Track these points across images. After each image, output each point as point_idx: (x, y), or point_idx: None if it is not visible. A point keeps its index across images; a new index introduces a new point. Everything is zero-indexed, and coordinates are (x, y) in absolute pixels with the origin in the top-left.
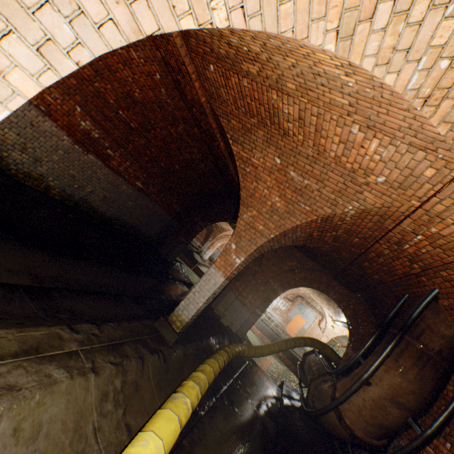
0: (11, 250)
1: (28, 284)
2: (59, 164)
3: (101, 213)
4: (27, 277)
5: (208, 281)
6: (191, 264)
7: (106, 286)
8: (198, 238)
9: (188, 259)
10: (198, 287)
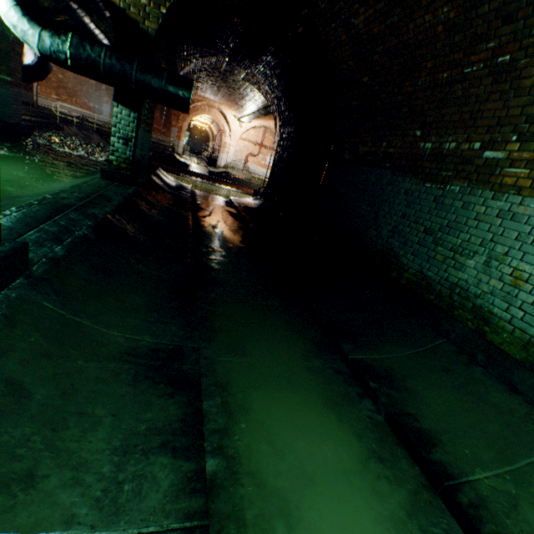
0: None
1: None
2: None
3: None
4: None
5: None
6: (181, 172)
7: None
8: (155, 129)
9: (174, 168)
10: None
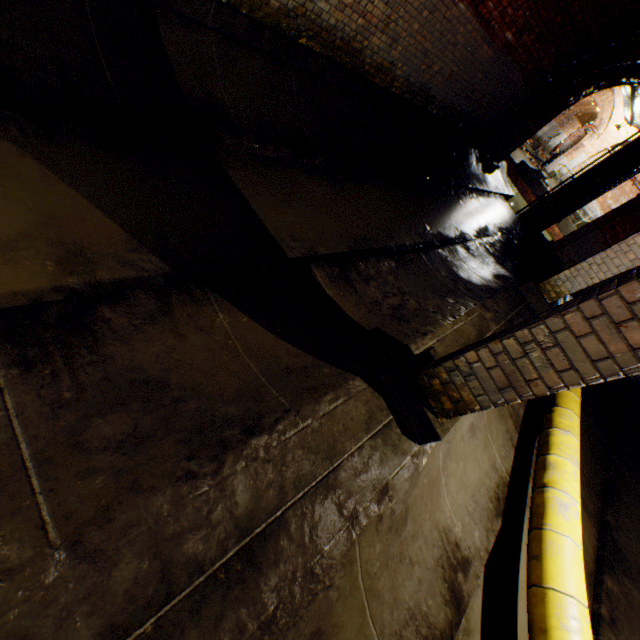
0: (386, 196)
1: (414, 242)
2: (415, 38)
3: (435, 103)
4: (409, 232)
5: (622, 254)
6: None
7: (452, 227)
8: None
9: None
10: (600, 259)
